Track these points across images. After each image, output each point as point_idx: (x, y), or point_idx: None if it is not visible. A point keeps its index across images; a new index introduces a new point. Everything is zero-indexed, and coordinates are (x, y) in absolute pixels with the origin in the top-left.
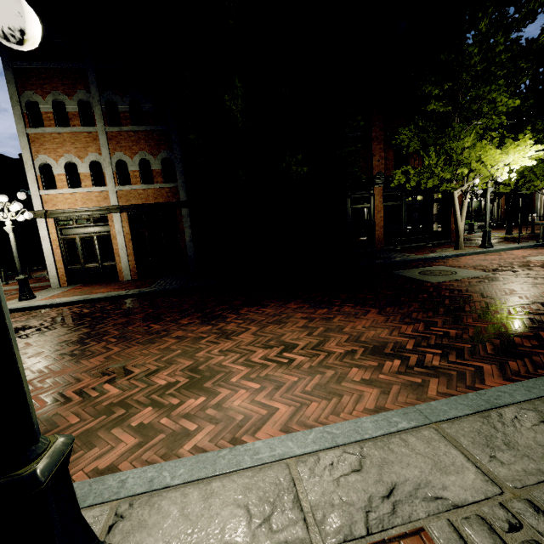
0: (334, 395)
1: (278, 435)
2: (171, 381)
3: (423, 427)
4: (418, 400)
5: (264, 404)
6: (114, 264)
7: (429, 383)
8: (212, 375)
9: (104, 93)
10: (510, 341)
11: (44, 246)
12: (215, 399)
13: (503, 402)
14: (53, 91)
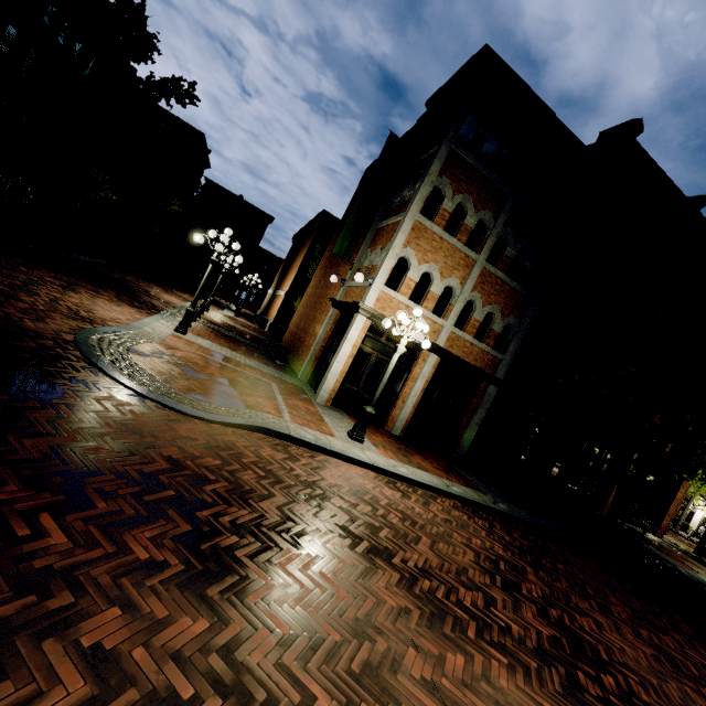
0: None
1: None
2: None
3: None
4: None
5: None
6: (389, 406)
7: None
8: None
9: (504, 227)
10: None
11: (344, 348)
12: None
13: None
14: (466, 194)
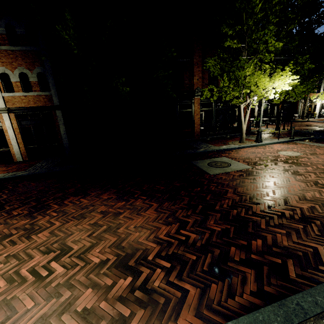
0: None
1: None
2: None
3: None
4: None
5: None
6: (9, 150)
7: (133, 318)
8: None
9: None
10: (227, 252)
11: None
12: None
13: None
14: None
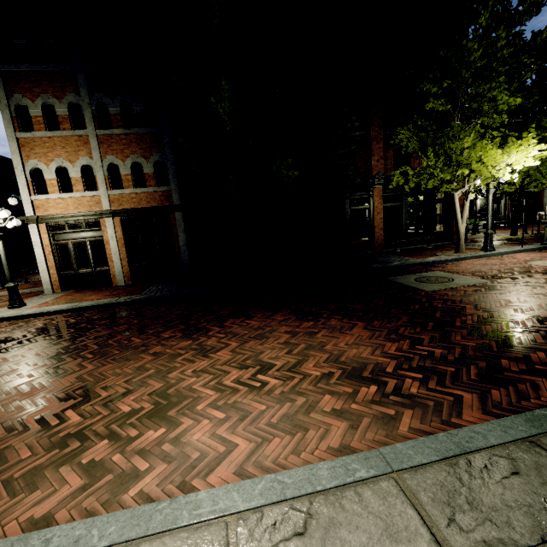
0: (299, 429)
1: (230, 479)
2: (135, 407)
3: (383, 476)
4: (387, 438)
5: (225, 438)
6: (107, 269)
7: (403, 416)
8: (179, 401)
9: (94, 96)
10: (497, 364)
11: (36, 251)
12: (175, 431)
13: (475, 446)
14: (42, 94)
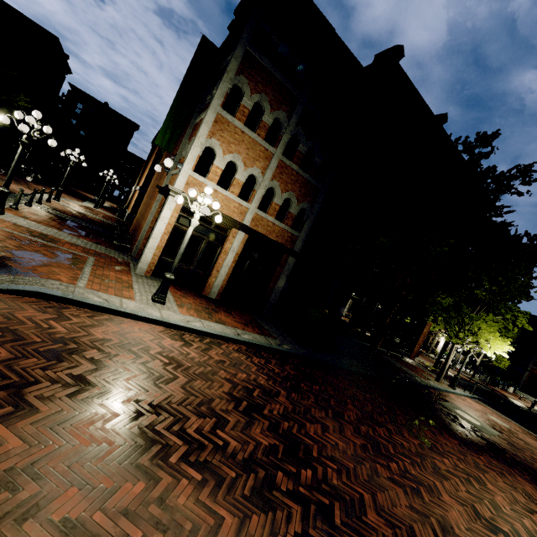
0: None
1: None
2: None
3: None
4: None
5: None
6: (206, 275)
7: None
8: None
9: (297, 127)
10: None
11: (158, 226)
12: None
13: None
14: (263, 94)
